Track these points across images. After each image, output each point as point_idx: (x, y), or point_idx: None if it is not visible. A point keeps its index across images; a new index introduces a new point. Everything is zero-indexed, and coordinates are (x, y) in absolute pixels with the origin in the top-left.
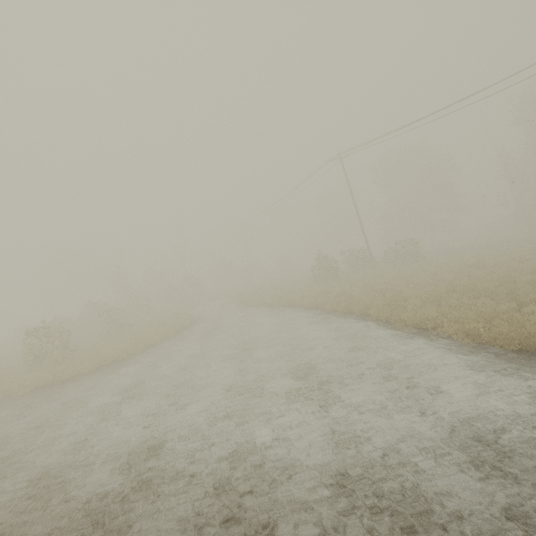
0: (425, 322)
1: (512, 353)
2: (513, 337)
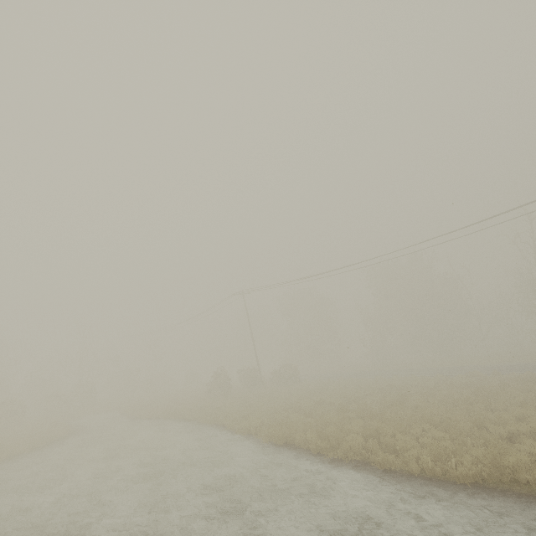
0: (253, 428)
1: (282, 446)
2: (282, 434)
